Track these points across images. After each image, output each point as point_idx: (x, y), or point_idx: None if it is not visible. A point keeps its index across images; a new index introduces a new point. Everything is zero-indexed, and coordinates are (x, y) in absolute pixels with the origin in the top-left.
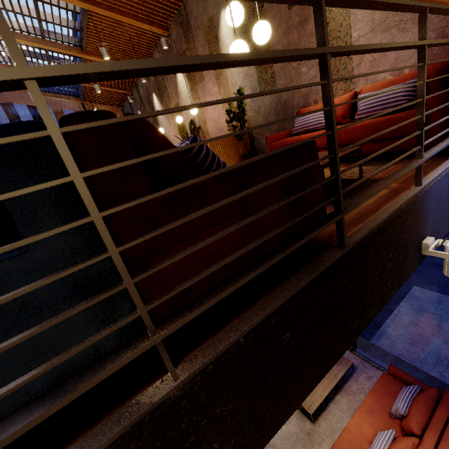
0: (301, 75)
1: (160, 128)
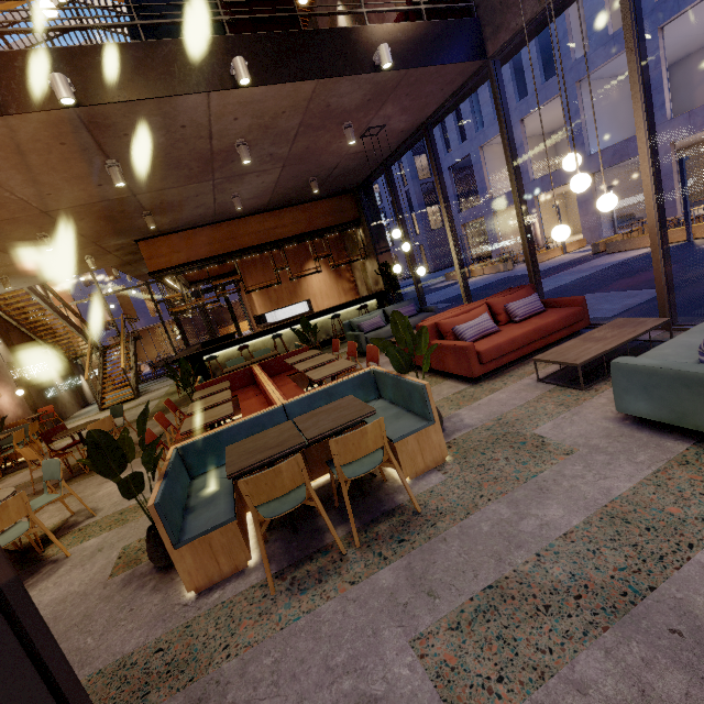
0: None
1: None
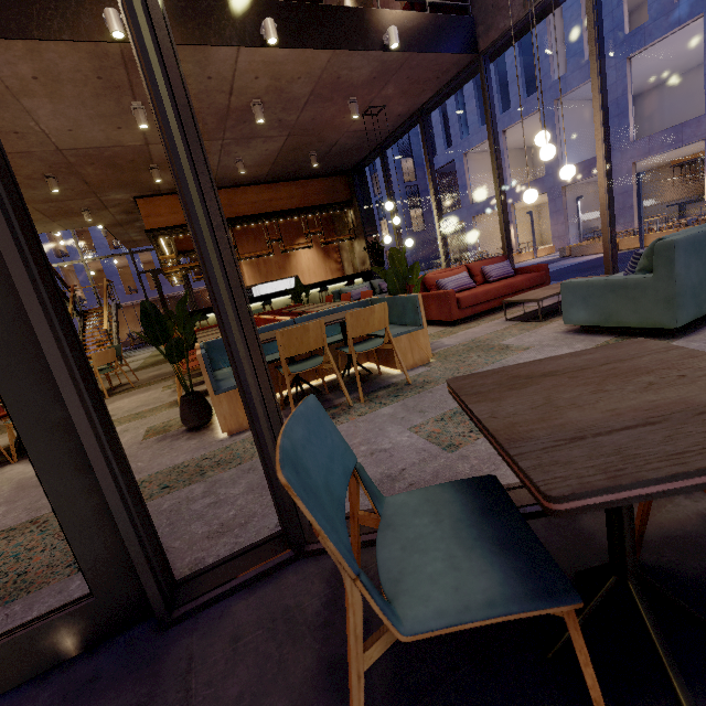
0: None
1: None
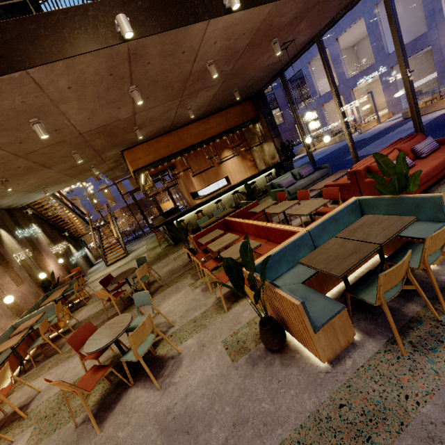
0: None
1: None
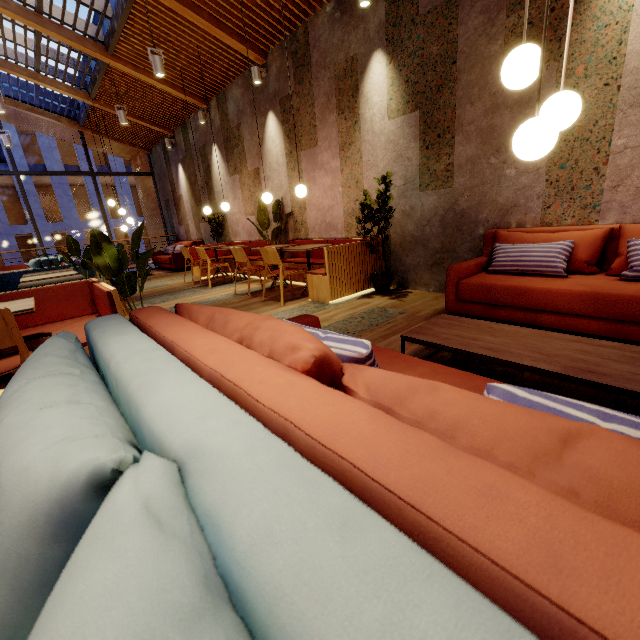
0: (502, 179)
1: (224, 201)
